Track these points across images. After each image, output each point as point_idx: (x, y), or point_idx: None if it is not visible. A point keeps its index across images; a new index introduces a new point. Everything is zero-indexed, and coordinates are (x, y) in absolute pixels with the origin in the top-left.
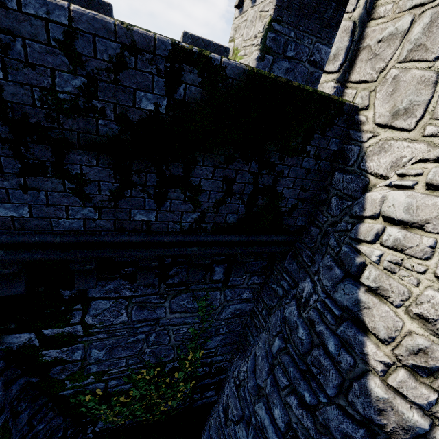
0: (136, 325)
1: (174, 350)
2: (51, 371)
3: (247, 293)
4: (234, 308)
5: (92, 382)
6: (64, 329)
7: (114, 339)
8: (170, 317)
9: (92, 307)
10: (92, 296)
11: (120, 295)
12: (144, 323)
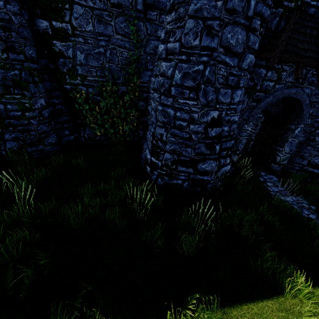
0: (98, 37)
1: (122, 74)
2: (59, 62)
3: (160, 32)
4: (154, 44)
5: (80, 84)
6: (62, 25)
7: (88, 47)
8: (116, 37)
9: (74, 10)
10: (73, 0)
11: (87, 5)
12: (102, 37)
